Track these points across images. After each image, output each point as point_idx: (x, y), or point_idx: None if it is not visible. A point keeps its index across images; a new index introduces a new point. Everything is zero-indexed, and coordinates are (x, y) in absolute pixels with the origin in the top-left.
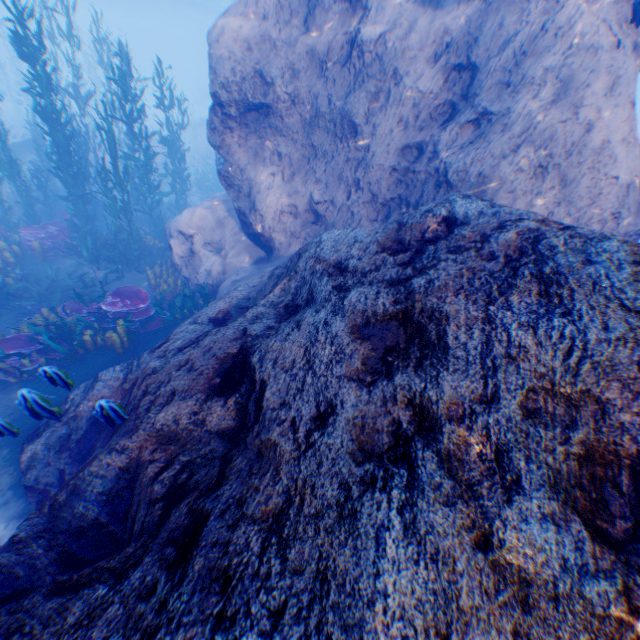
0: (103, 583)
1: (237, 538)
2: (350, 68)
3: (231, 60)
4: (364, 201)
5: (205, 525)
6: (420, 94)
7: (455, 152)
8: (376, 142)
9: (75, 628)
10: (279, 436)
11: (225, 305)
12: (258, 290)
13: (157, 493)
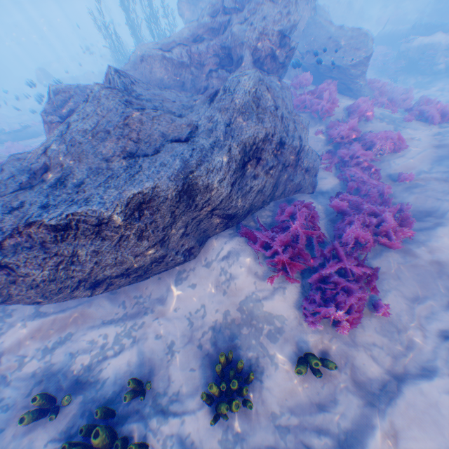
0: None
1: None
2: None
3: None
4: None
5: None
6: None
7: None
8: None
9: None
10: None
11: None
12: None
13: None
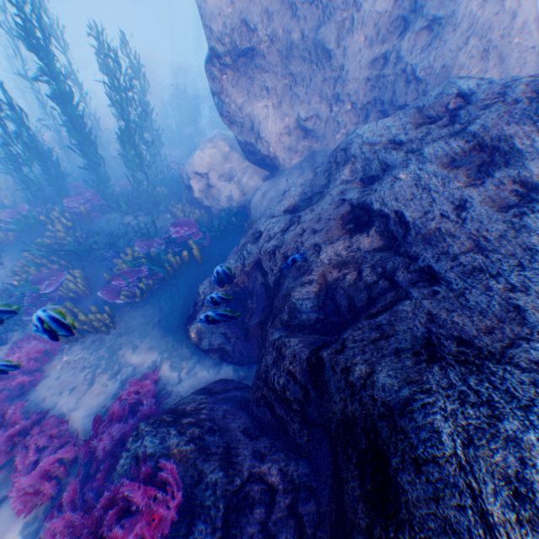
0: (400, 302)
1: (462, 260)
2: (318, 5)
3: (222, 17)
4: (345, 110)
5: (430, 269)
6: (377, 15)
7: (417, 54)
8: (347, 61)
9: (414, 310)
10: (437, 225)
11: (289, 201)
12: (308, 185)
13: (370, 279)
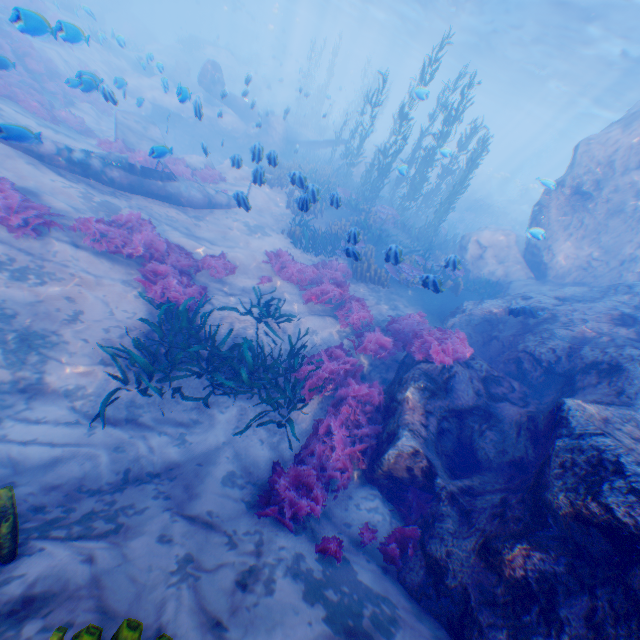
0: None
1: None
2: None
3: (585, 167)
4: (632, 271)
5: None
6: None
7: None
8: None
9: None
10: None
11: (560, 294)
12: (580, 294)
13: (619, 342)
